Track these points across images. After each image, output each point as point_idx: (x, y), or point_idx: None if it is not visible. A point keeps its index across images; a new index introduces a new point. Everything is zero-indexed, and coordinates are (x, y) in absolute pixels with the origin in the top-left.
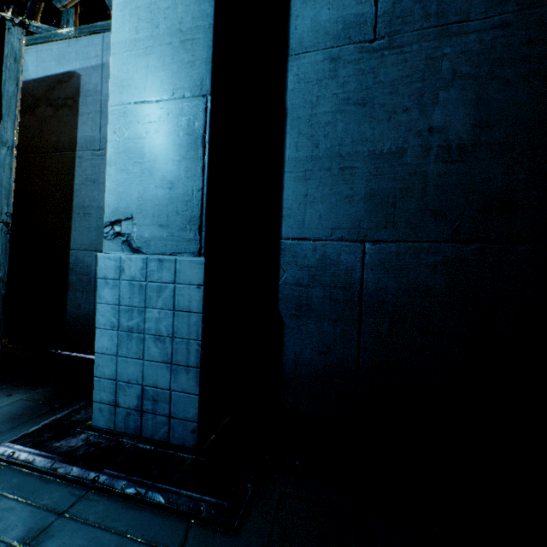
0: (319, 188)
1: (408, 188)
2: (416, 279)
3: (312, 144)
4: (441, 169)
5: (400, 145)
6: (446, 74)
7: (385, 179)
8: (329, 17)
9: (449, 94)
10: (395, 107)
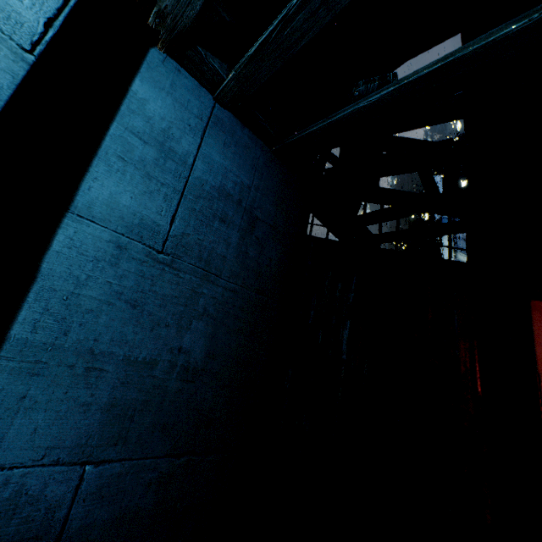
0: (49, 389)
1: (149, 401)
2: (130, 502)
3: (61, 328)
4: (179, 386)
5: (155, 357)
6: (201, 308)
7: (132, 388)
8: (130, 205)
9: (199, 324)
10: (160, 319)
